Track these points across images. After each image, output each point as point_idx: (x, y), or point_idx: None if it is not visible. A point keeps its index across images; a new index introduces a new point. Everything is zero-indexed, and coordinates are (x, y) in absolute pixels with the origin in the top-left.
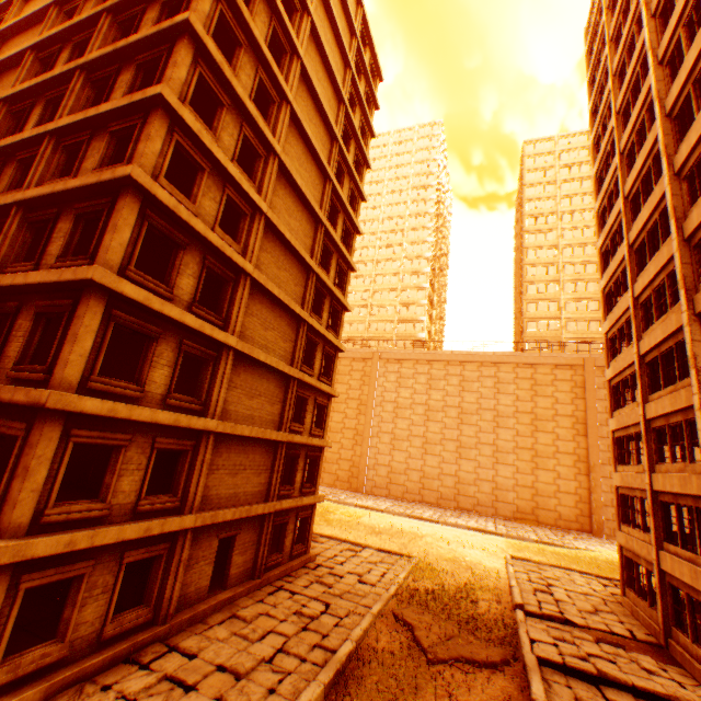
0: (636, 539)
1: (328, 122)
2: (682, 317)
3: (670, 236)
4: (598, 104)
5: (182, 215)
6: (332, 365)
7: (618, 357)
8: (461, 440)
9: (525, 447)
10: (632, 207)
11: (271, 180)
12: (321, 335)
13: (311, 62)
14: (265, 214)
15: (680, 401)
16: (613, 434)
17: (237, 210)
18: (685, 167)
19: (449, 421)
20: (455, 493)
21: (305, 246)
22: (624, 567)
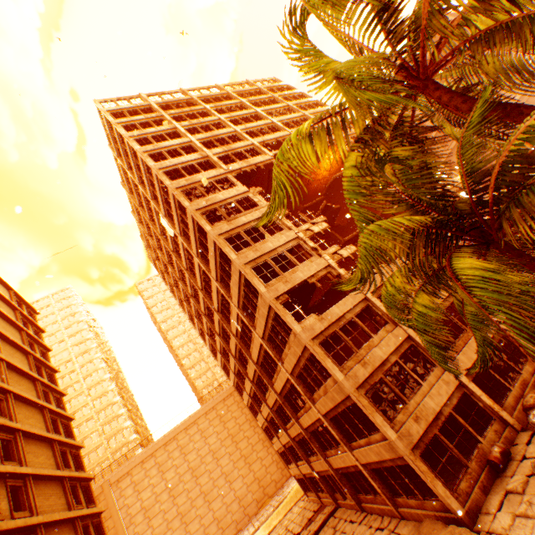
0: (294, 468)
1: (29, 374)
2: (250, 382)
3: (231, 355)
4: (174, 290)
5: (4, 527)
6: (103, 528)
7: (244, 394)
8: (204, 490)
9: (238, 458)
10: (212, 337)
11: (24, 448)
12: (88, 515)
13: (6, 351)
14: (32, 473)
15: (267, 409)
16: (263, 427)
17: (14, 488)
18: (221, 333)
19: (189, 484)
20: (221, 532)
21: (53, 465)
22: (301, 483)
